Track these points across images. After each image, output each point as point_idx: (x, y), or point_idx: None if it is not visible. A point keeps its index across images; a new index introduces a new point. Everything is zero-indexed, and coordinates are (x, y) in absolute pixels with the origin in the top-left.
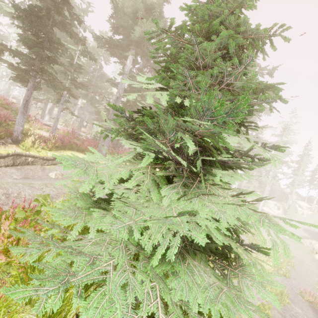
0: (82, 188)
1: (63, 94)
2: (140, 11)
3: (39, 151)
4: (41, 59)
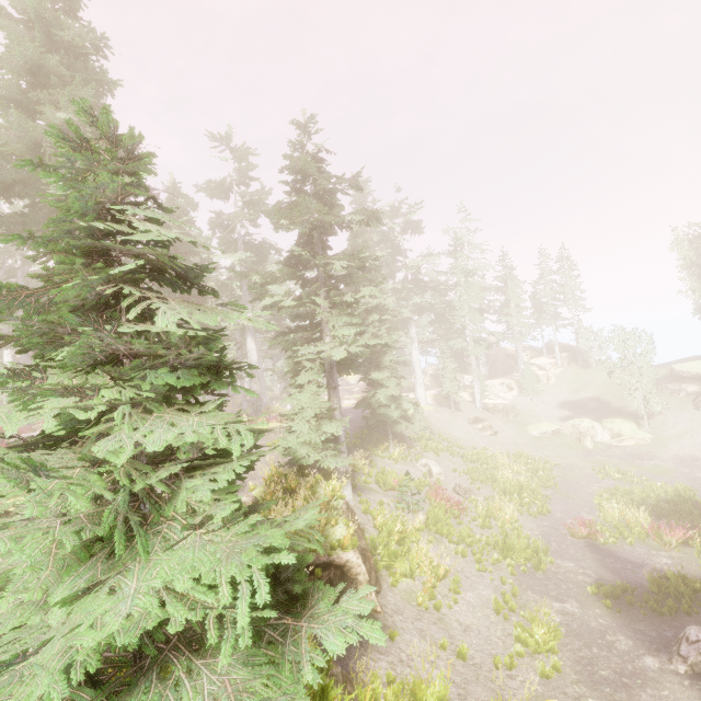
0: None
1: None
2: (46, 142)
3: None
4: None
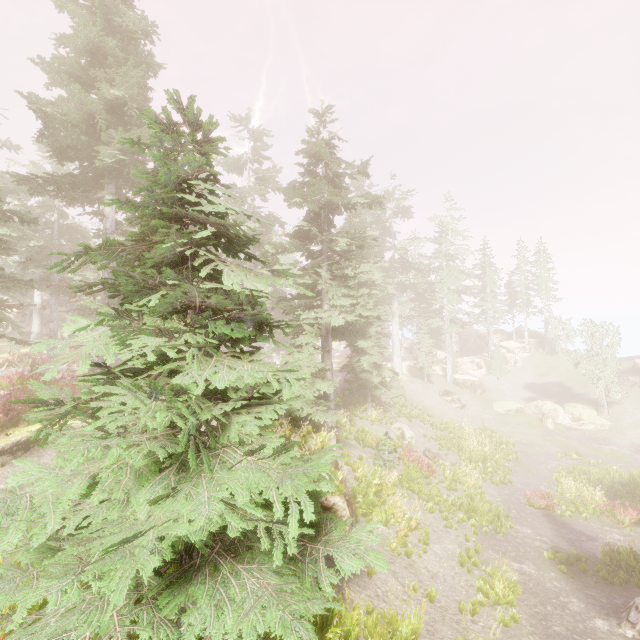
0: (4, 544)
1: None
2: (99, 114)
3: None
4: None
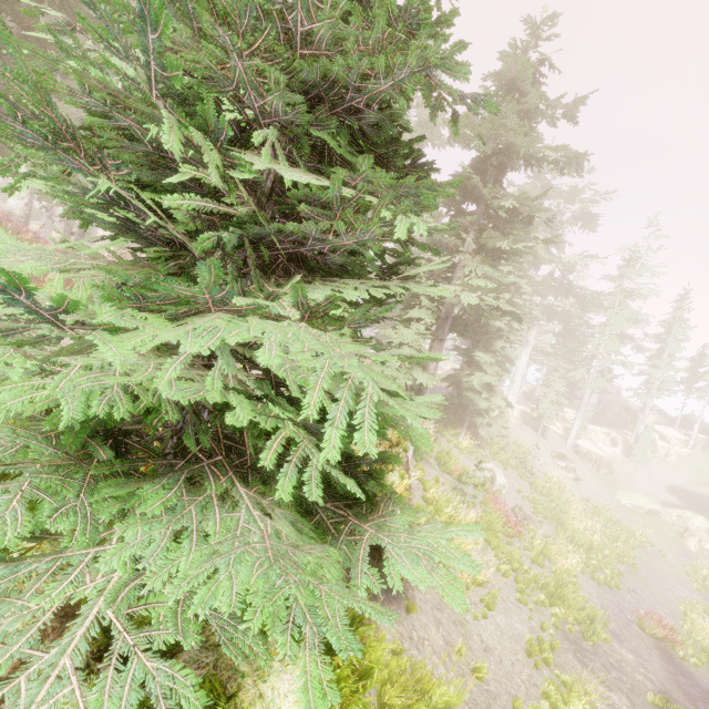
0: None
1: None
2: None
3: None
4: None
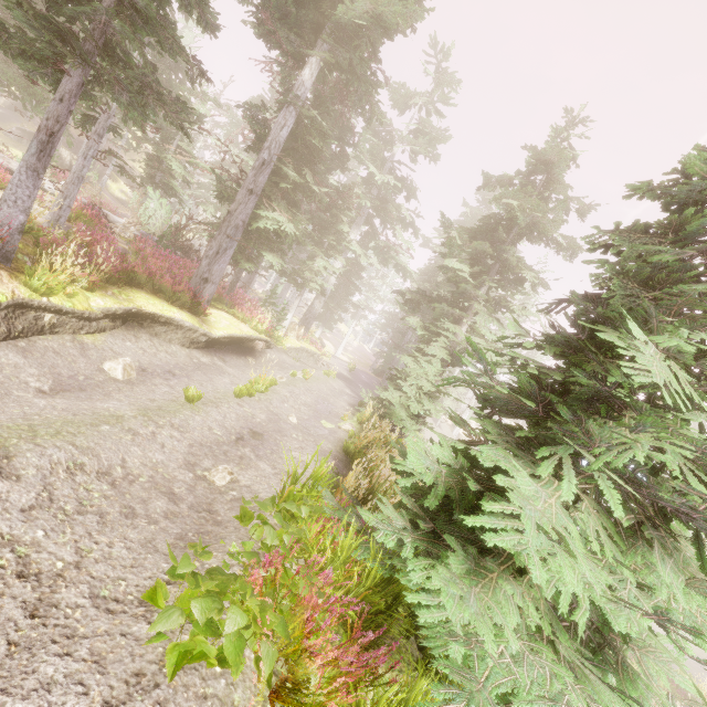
0: (567, 581)
1: (110, 108)
2: None
3: (70, 295)
4: (116, 8)
